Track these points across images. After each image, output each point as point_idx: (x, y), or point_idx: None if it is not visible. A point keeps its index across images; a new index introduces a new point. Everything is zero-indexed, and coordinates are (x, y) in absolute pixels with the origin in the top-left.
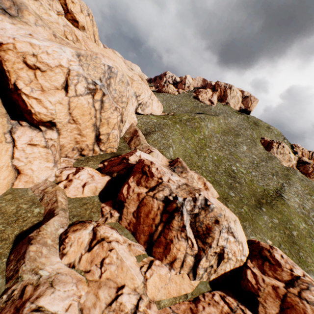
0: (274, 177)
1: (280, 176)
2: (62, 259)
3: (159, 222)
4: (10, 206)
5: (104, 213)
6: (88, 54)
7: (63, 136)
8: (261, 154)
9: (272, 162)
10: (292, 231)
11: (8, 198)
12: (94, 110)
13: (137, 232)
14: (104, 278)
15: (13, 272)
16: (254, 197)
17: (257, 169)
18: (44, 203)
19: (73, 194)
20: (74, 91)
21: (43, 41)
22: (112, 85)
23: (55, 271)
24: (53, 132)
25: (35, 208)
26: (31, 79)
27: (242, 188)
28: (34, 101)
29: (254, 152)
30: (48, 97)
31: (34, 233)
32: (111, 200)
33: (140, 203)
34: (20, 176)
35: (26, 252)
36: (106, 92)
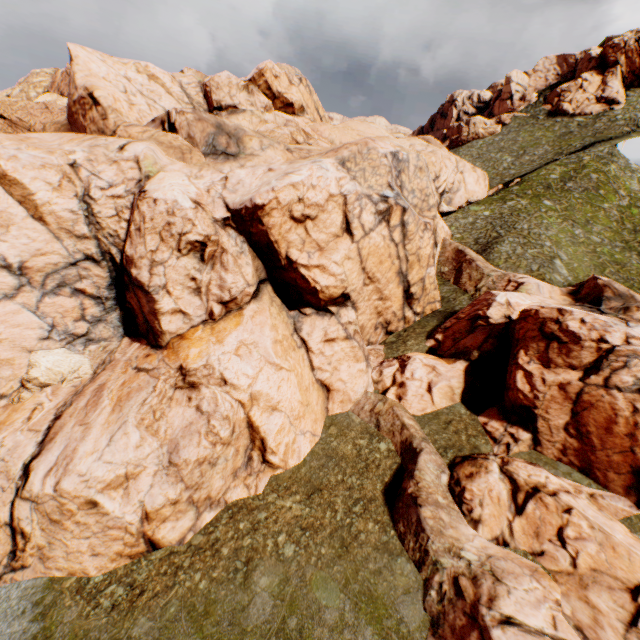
0: None
1: None
2: (477, 530)
3: None
4: (344, 446)
5: (494, 435)
6: (354, 152)
7: (360, 311)
8: None
9: None
10: None
11: (333, 433)
12: (393, 246)
13: (593, 467)
14: (585, 569)
15: (419, 553)
16: None
17: None
18: (386, 432)
19: (419, 408)
20: (360, 229)
21: (299, 172)
22: (404, 185)
23: (482, 552)
24: (347, 309)
25: (378, 444)
26: (302, 239)
27: None
28: (317, 272)
29: None
30: (330, 256)
31: (411, 487)
32: (493, 408)
33: (574, 405)
34: (331, 395)
35: (421, 520)
36: (406, 205)
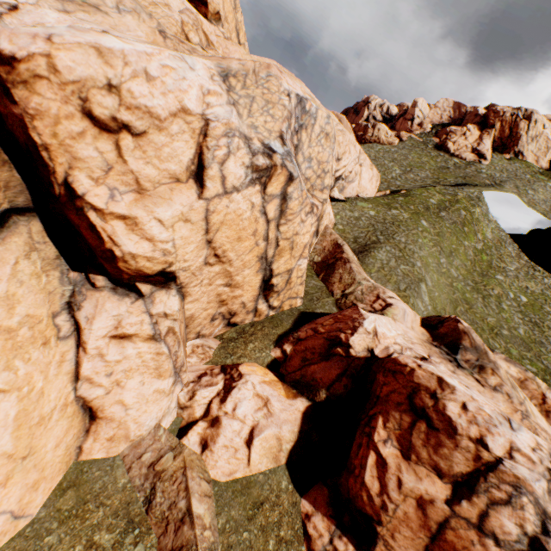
0: None
1: None
2: None
3: None
4: (68, 546)
5: (314, 546)
6: (248, 69)
7: (191, 297)
8: None
9: None
10: None
11: (65, 507)
12: (264, 221)
13: None
14: None
15: None
16: None
17: None
18: (156, 519)
19: (226, 471)
20: (219, 182)
21: (134, 42)
22: (302, 147)
23: None
24: (169, 293)
25: (132, 547)
26: (107, 162)
27: None
28: (119, 226)
29: None
30: (154, 208)
31: None
32: (324, 490)
33: (432, 540)
34: (95, 426)
35: None
36: (295, 171)
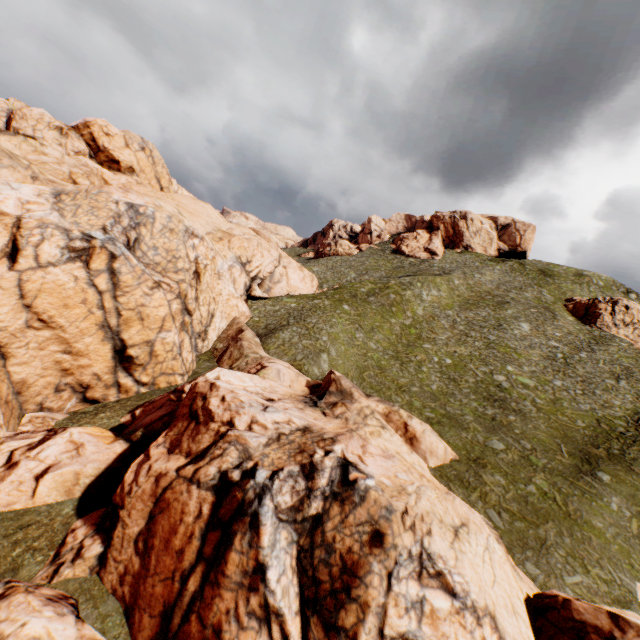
0: (623, 382)
1: None
2: None
3: (193, 564)
4: None
5: (64, 549)
6: (82, 190)
7: (17, 359)
8: (572, 334)
9: (608, 348)
10: None
11: None
12: (96, 292)
13: (137, 605)
14: None
15: None
16: (567, 445)
17: (569, 370)
18: None
19: (4, 502)
20: (32, 259)
21: None
22: (144, 239)
23: None
24: None
25: None
26: None
27: (527, 425)
28: None
29: (554, 332)
30: None
31: None
32: (103, 508)
33: (155, 504)
34: None
35: None
36: (117, 251)
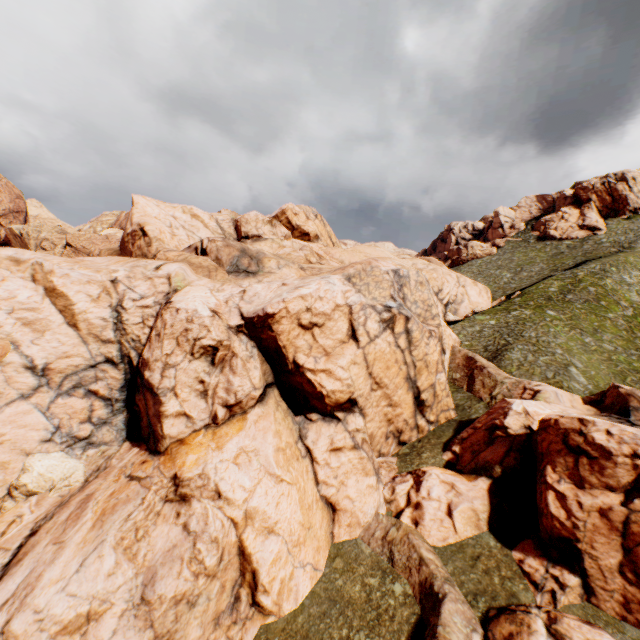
0: None
1: None
2: None
3: None
4: (351, 585)
5: (534, 577)
6: (359, 270)
7: (368, 417)
8: None
9: None
10: None
11: (338, 566)
12: (399, 351)
13: None
14: None
15: None
16: None
17: None
18: (401, 568)
19: (439, 537)
20: (365, 336)
21: (308, 285)
22: (407, 297)
23: None
24: (355, 415)
25: (391, 584)
26: (309, 345)
27: None
28: (323, 376)
29: None
30: (336, 361)
31: None
32: (527, 540)
33: (623, 537)
34: (337, 516)
35: None
36: (408, 313)
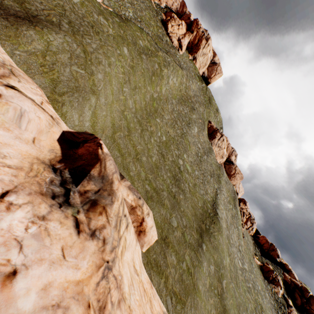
0: (212, 179)
1: (215, 178)
2: None
3: None
4: None
5: None
6: None
7: None
8: (206, 143)
9: (211, 156)
10: (223, 281)
11: None
12: None
13: None
14: None
15: None
16: (196, 222)
17: (201, 165)
18: None
19: None
20: None
21: None
22: None
23: None
24: None
25: None
26: None
27: (186, 204)
28: None
29: (201, 138)
30: None
31: None
32: None
33: None
34: None
35: None
36: None
